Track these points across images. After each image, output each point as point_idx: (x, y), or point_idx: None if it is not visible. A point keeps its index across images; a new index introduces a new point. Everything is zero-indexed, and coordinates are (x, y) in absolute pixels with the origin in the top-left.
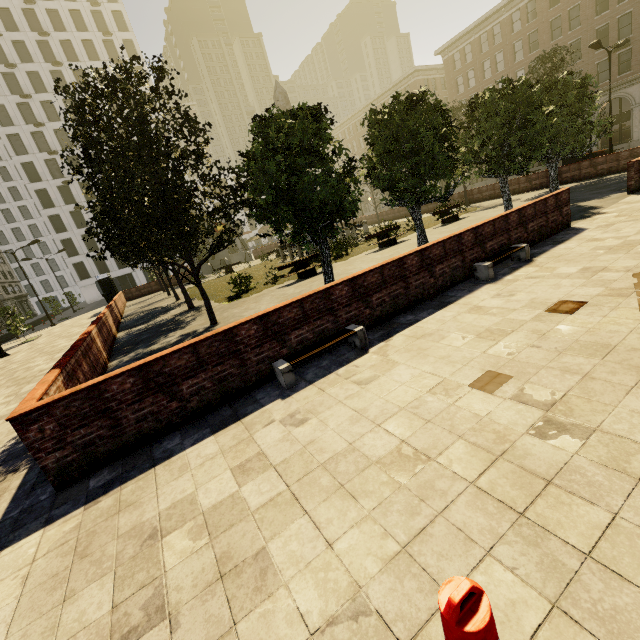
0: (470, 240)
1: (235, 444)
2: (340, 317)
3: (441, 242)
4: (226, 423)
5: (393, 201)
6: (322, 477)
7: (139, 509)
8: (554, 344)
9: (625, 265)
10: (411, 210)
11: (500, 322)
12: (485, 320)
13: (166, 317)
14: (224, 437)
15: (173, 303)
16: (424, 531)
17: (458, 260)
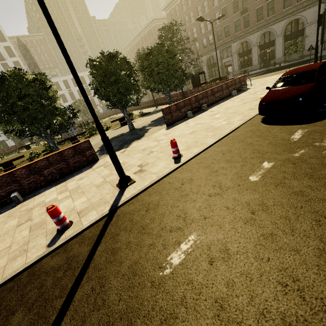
0: None
1: None
2: None
3: None
4: None
5: (18, 138)
6: None
7: None
8: None
9: None
10: (44, 138)
11: None
12: None
13: None
14: None
15: None
16: None
17: None
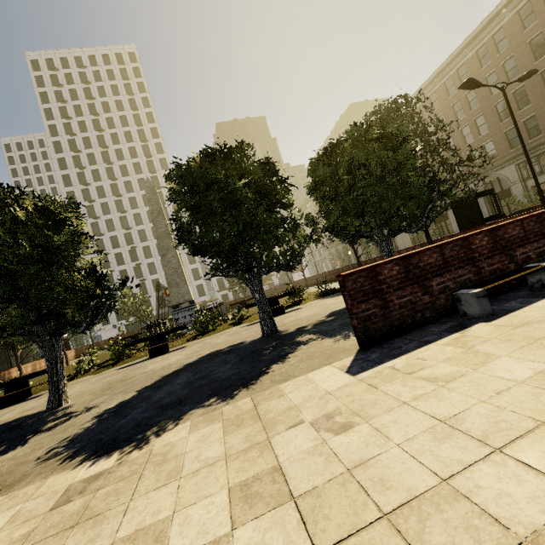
0: None
1: None
2: None
3: None
4: None
5: None
6: None
7: None
8: None
9: None
10: (37, 343)
11: None
12: None
13: None
14: None
15: None
16: None
17: None
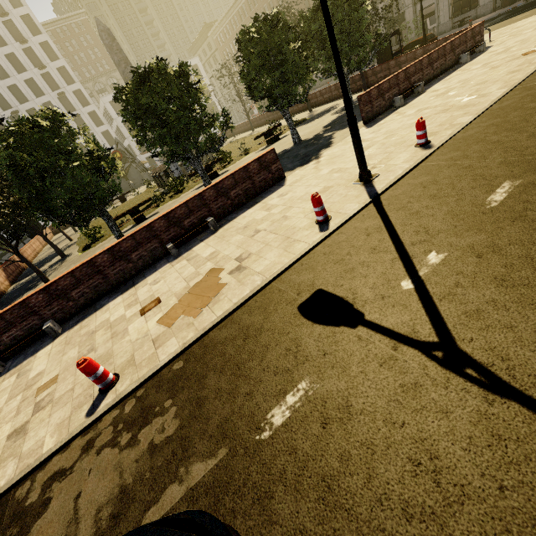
0: (163, 225)
1: None
2: (45, 314)
3: (130, 236)
4: None
5: (165, 164)
6: None
7: None
8: (102, 350)
9: (225, 254)
10: (191, 164)
11: (118, 318)
12: (117, 314)
13: (45, 268)
14: None
15: (66, 245)
16: None
17: (155, 243)
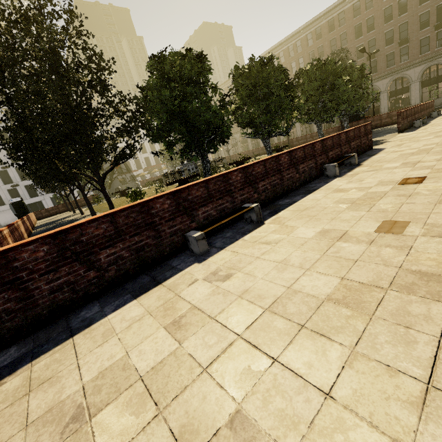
0: (319, 148)
1: (162, 304)
2: (236, 198)
3: (302, 147)
4: (147, 288)
5: (252, 132)
6: (274, 320)
7: (56, 385)
8: (424, 200)
9: (433, 158)
10: (264, 140)
11: (366, 194)
12: (352, 194)
13: None
14: (148, 299)
15: (78, 216)
16: (438, 360)
17: (313, 162)
